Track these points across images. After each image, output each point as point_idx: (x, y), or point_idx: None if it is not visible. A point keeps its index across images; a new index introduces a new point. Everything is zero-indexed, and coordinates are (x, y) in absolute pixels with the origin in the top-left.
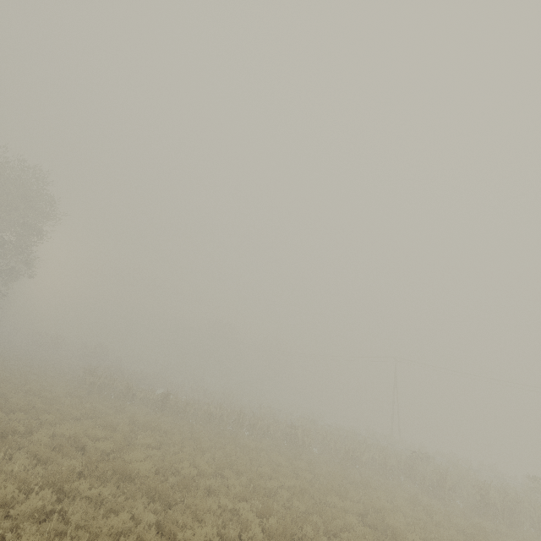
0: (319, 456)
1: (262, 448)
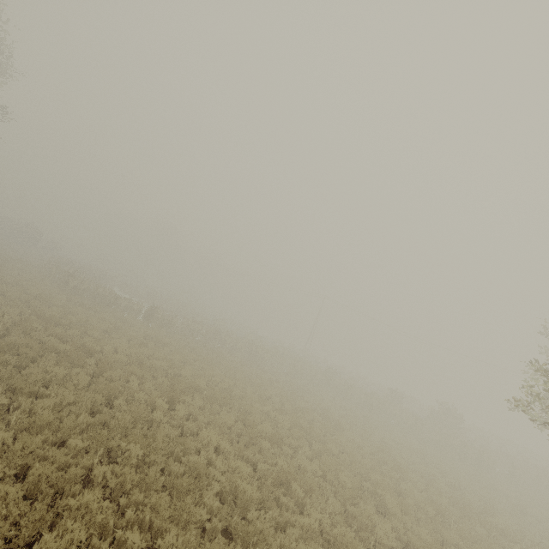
0: (275, 369)
1: (240, 361)
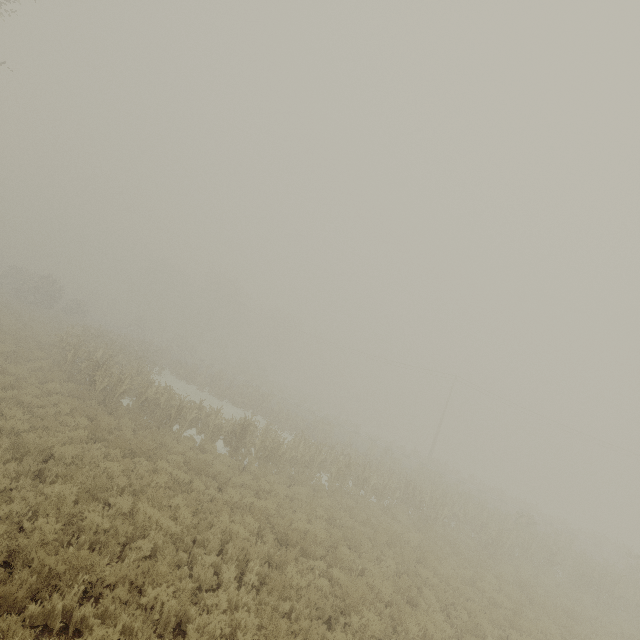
0: (469, 542)
1: (423, 543)
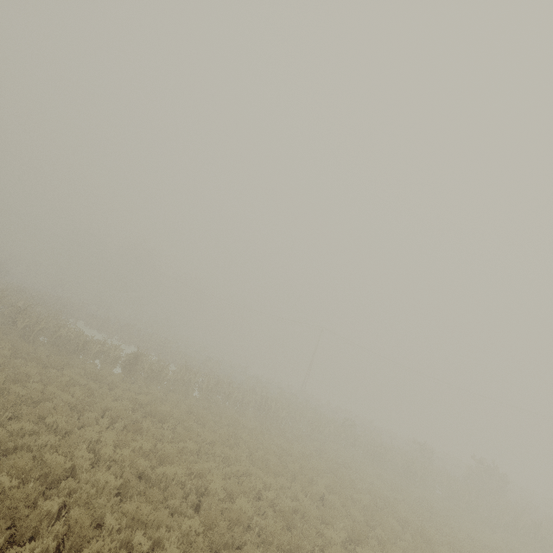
0: (296, 431)
1: (257, 427)
